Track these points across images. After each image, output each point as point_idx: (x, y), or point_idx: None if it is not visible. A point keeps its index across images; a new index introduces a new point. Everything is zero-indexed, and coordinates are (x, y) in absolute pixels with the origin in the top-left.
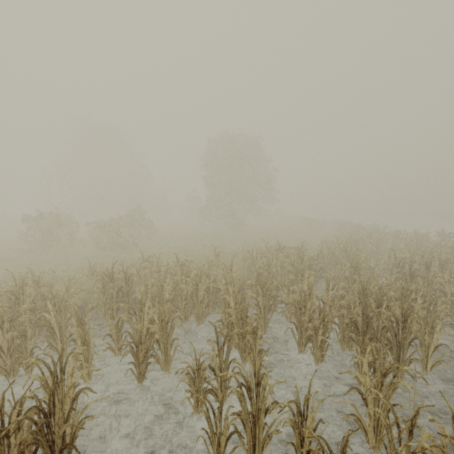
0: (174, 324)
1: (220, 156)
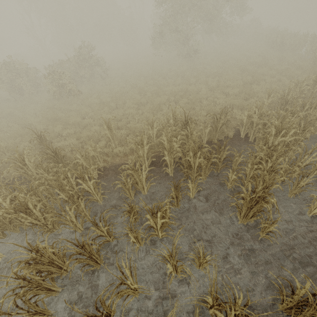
0: None
1: None
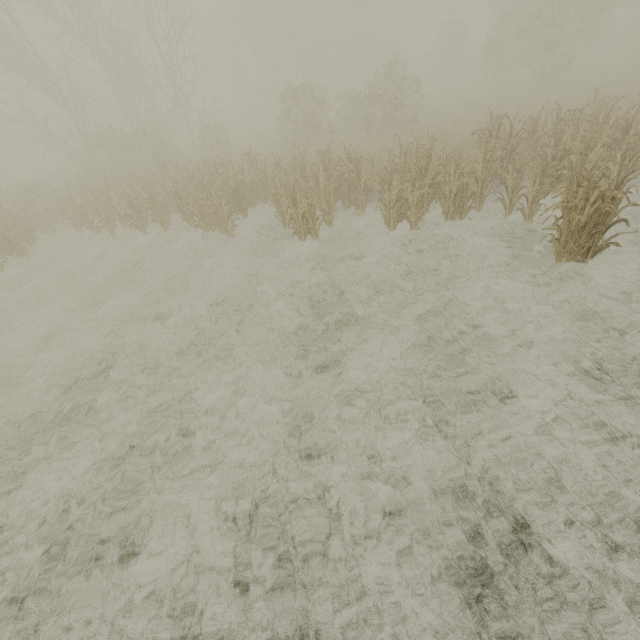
0: (638, 161)
1: None
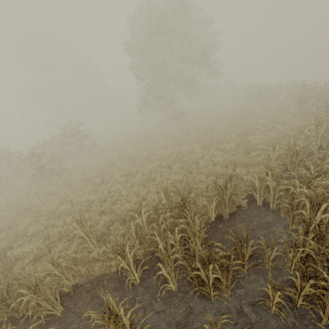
0: None
1: (141, 36)
